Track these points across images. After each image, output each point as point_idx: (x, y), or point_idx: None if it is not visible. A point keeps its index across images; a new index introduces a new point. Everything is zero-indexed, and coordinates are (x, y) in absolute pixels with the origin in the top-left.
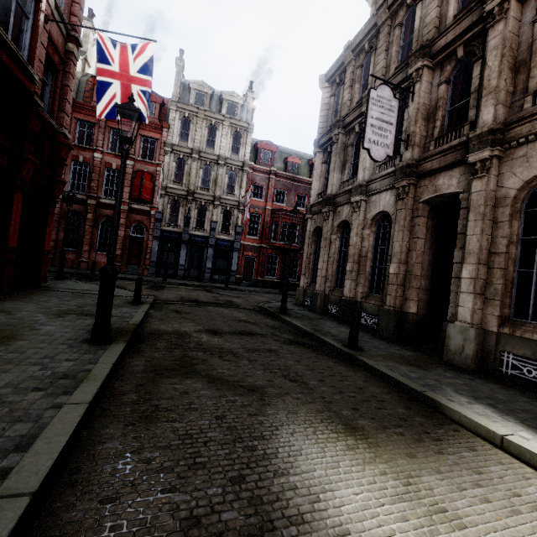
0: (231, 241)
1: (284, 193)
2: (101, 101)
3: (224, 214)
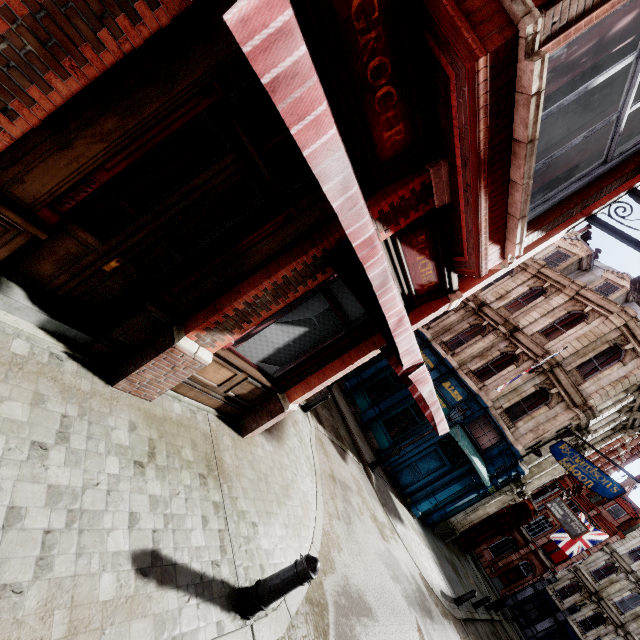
0: None
1: None
2: (557, 533)
3: None
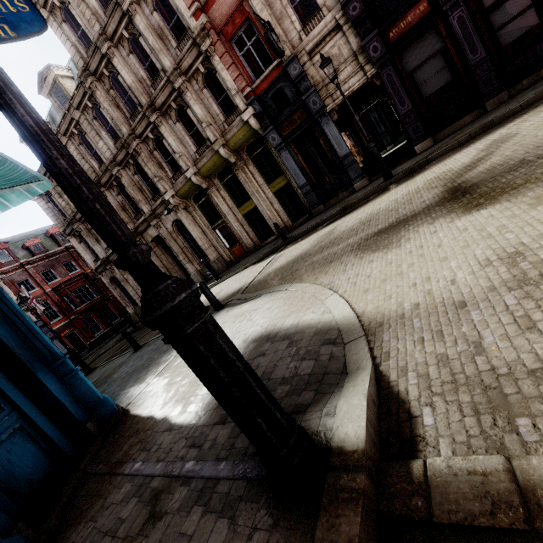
0: None
1: (50, 271)
2: None
3: None
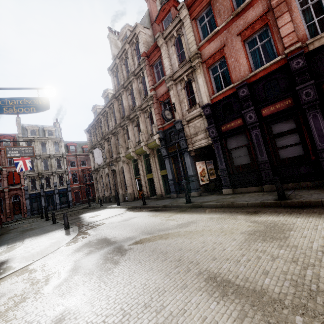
0: (66, 188)
1: (85, 161)
2: (17, 167)
3: (59, 178)
